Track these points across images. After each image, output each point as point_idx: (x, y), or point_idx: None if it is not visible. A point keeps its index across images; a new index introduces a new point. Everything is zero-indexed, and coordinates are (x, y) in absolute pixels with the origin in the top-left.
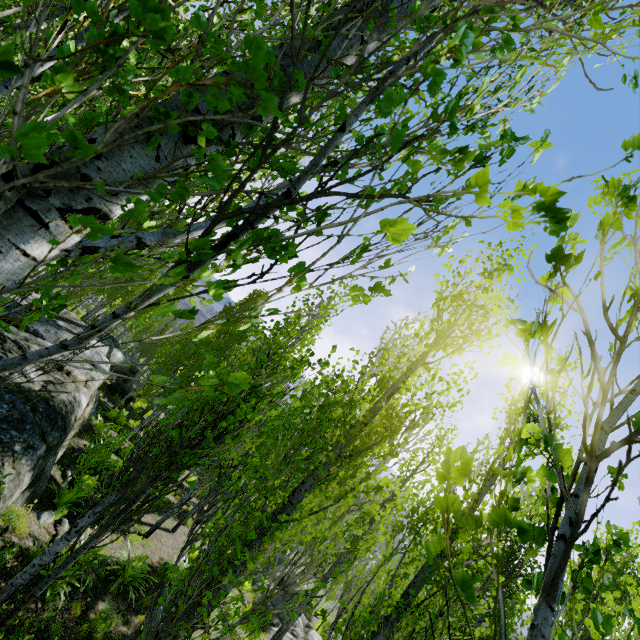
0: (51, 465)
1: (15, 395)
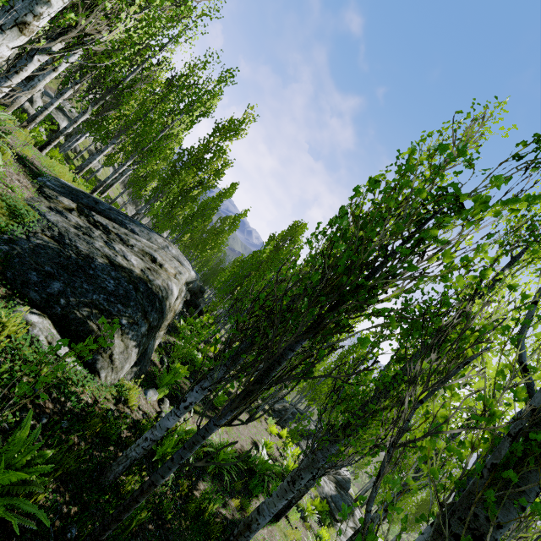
0: (152, 348)
1: (119, 273)
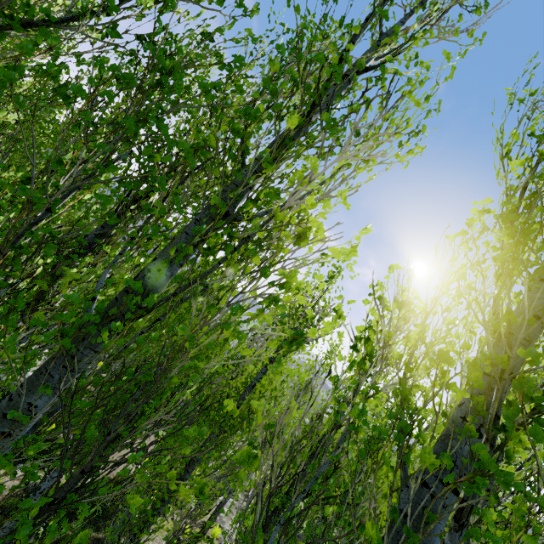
0: None
1: None
